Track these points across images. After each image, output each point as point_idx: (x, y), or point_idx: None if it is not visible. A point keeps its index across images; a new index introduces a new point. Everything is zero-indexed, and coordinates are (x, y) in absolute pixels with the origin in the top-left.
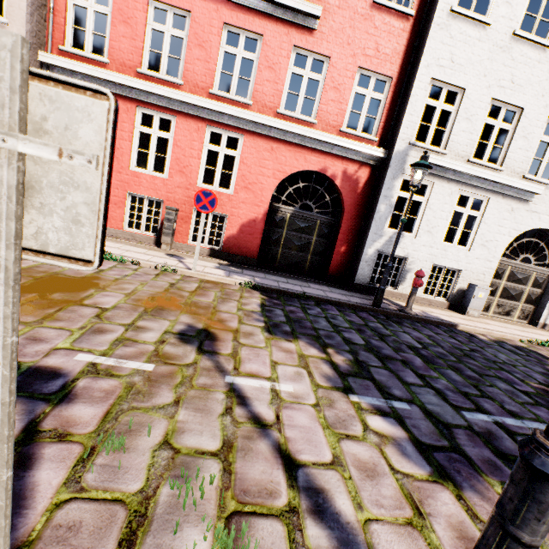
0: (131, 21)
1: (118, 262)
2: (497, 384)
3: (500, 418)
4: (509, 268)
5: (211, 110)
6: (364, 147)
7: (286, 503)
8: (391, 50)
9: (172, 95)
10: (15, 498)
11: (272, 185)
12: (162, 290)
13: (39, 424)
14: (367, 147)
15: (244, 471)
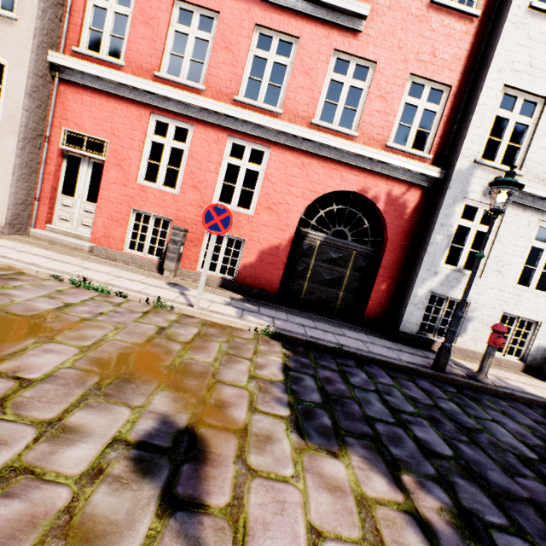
0: (153, 22)
1: (100, 292)
2: None
3: None
4: None
5: (234, 118)
6: (416, 164)
7: None
8: (451, 55)
9: (191, 100)
10: None
11: (300, 206)
12: (143, 339)
13: None
14: (419, 165)
15: None
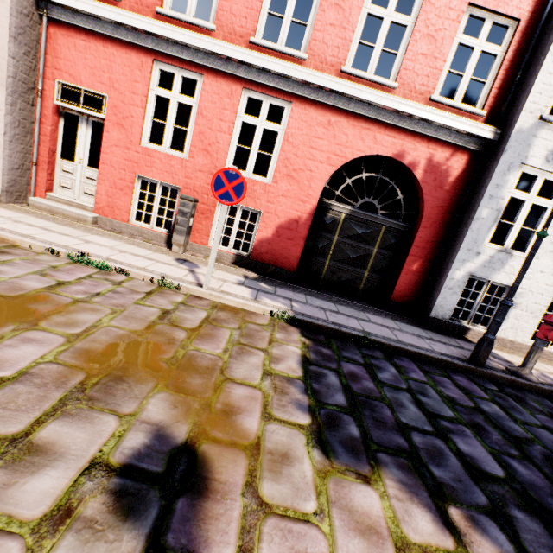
0: None
1: (100, 268)
2: None
3: None
4: None
5: (250, 65)
6: (466, 123)
7: None
8: None
9: (199, 43)
10: None
11: (324, 174)
12: (142, 326)
13: None
14: (470, 124)
15: None
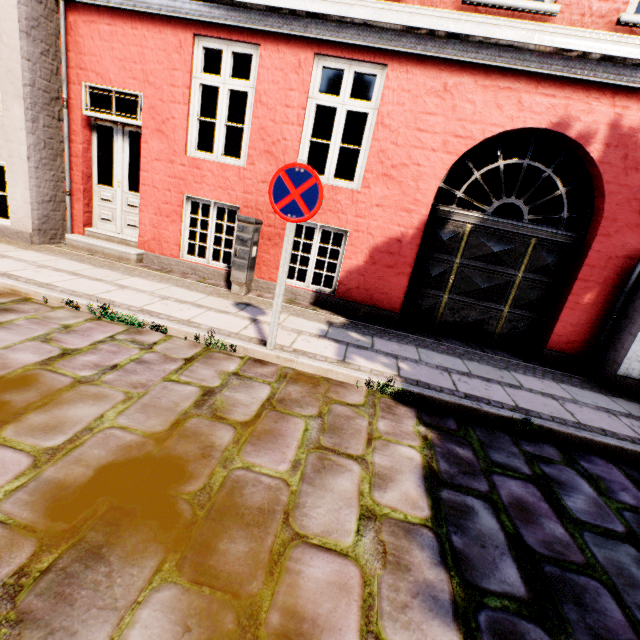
0: None
1: (129, 324)
2: None
3: None
4: None
5: (323, 18)
6: None
7: None
8: None
9: None
10: None
11: (439, 167)
12: (166, 423)
13: None
14: None
15: None
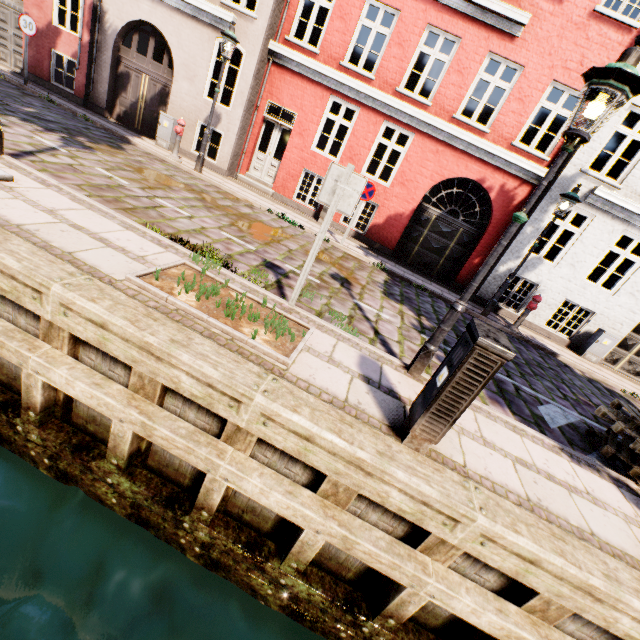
0: (347, 17)
1: (291, 224)
2: (544, 382)
3: (520, 385)
4: None
5: (392, 107)
6: (531, 165)
7: (371, 337)
8: (597, 65)
9: (363, 90)
10: (282, 294)
11: (427, 186)
12: (320, 250)
13: (281, 280)
14: (533, 166)
15: (357, 325)
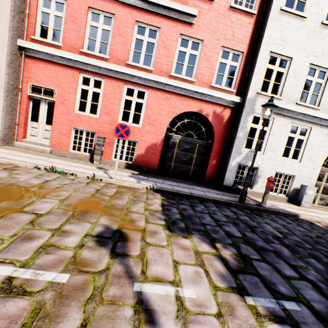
0: (77, 21)
1: (61, 174)
2: None
3: None
4: (326, 174)
5: (127, 74)
6: (227, 95)
7: None
8: (242, 35)
9: (102, 65)
10: None
11: (167, 121)
12: (89, 195)
13: None
14: (229, 96)
15: None
